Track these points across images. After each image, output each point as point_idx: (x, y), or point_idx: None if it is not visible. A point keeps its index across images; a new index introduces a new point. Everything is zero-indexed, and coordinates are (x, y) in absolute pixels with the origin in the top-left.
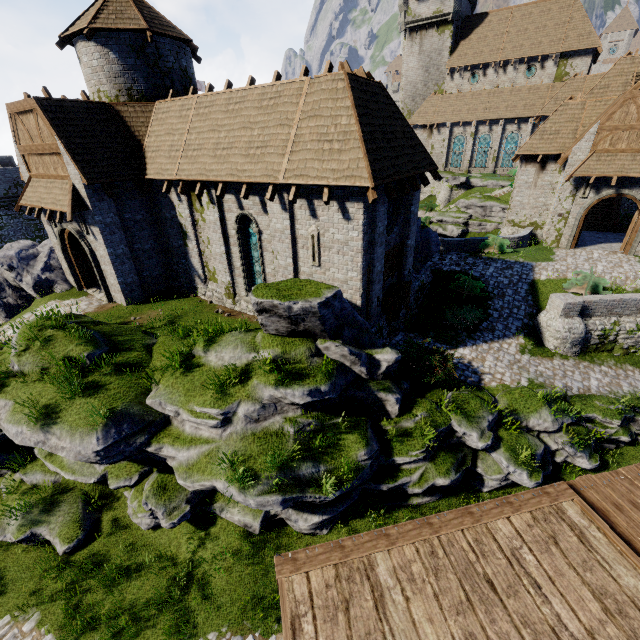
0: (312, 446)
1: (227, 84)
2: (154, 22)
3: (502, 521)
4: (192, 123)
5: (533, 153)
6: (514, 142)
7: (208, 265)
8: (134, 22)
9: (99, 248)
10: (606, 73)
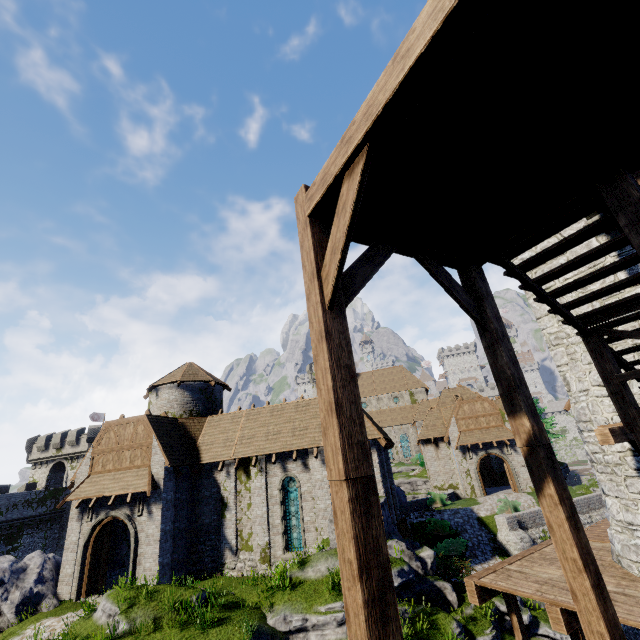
0: (417, 630)
1: (268, 403)
2: (212, 378)
3: (544, 548)
4: (244, 424)
5: (427, 437)
6: (405, 440)
7: (242, 533)
8: (205, 378)
9: (150, 526)
10: (440, 396)
